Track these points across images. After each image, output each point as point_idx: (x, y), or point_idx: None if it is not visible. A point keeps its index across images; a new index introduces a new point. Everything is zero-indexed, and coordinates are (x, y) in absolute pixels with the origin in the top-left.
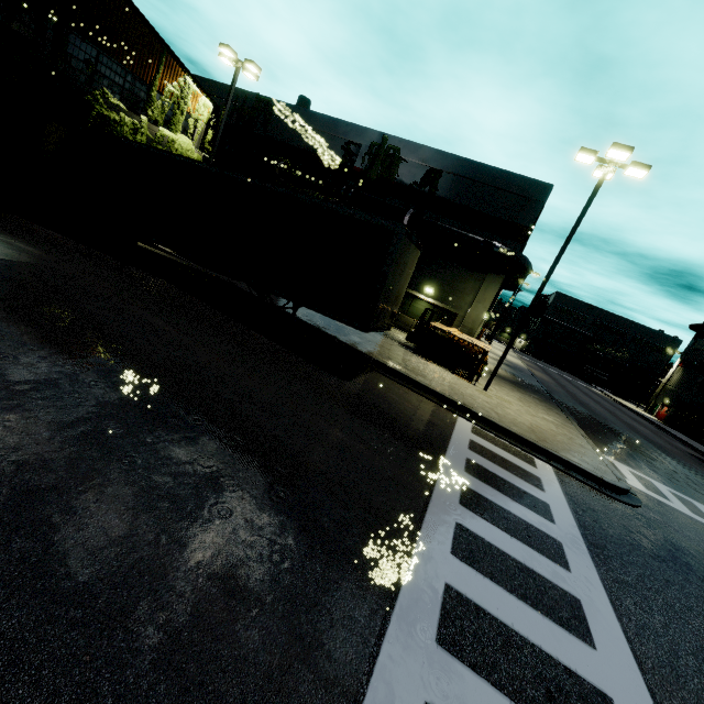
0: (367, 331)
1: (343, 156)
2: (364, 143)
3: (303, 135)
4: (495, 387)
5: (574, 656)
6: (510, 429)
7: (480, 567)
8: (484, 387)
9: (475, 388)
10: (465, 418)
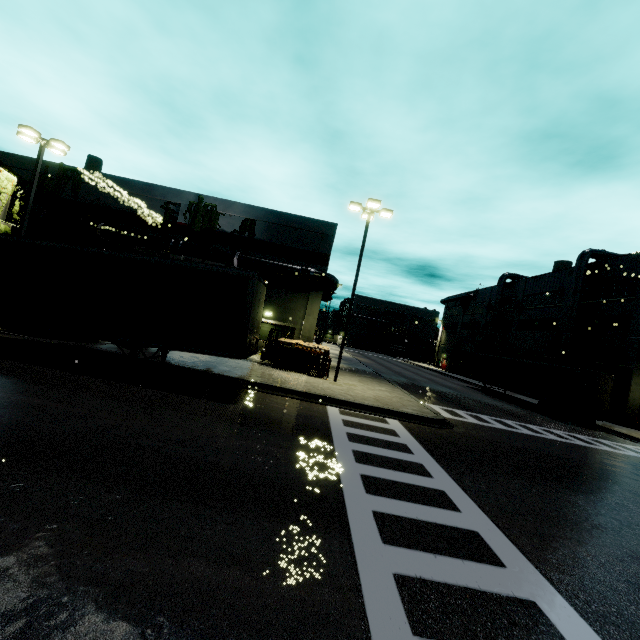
0: (244, 358)
1: (165, 214)
2: (183, 202)
3: (119, 199)
4: (340, 377)
5: (453, 519)
6: (364, 403)
7: (386, 494)
8: (334, 379)
9: (328, 382)
10: (332, 405)
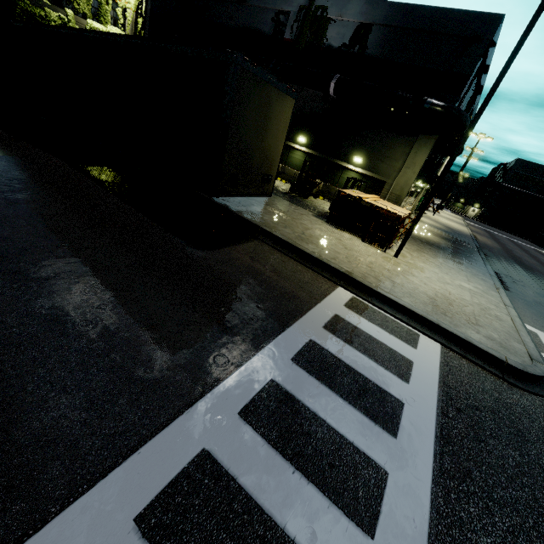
0: (218, 196)
1: (274, 29)
2: (292, 9)
3: (237, 15)
4: (412, 254)
5: None
6: (399, 301)
7: None
8: (394, 254)
9: (383, 255)
10: (347, 289)
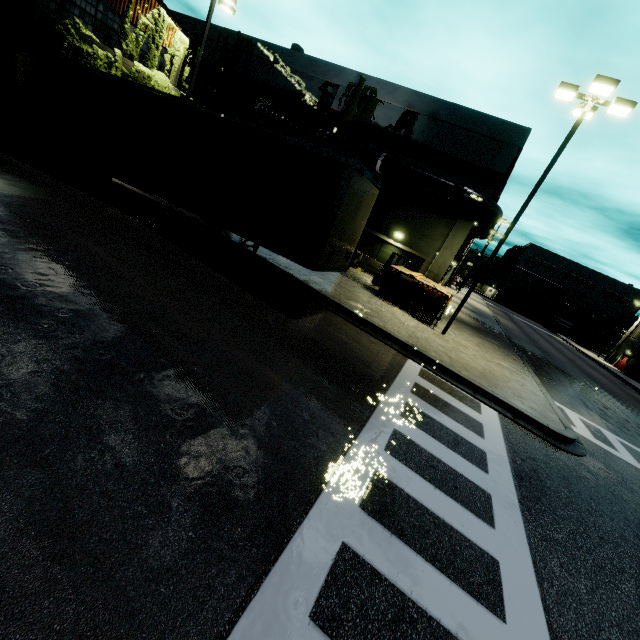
0: (317, 270)
1: (321, 98)
2: (342, 84)
3: (282, 76)
4: (454, 332)
5: (478, 631)
6: (460, 374)
7: (389, 522)
8: (442, 331)
9: (433, 332)
10: (415, 361)
